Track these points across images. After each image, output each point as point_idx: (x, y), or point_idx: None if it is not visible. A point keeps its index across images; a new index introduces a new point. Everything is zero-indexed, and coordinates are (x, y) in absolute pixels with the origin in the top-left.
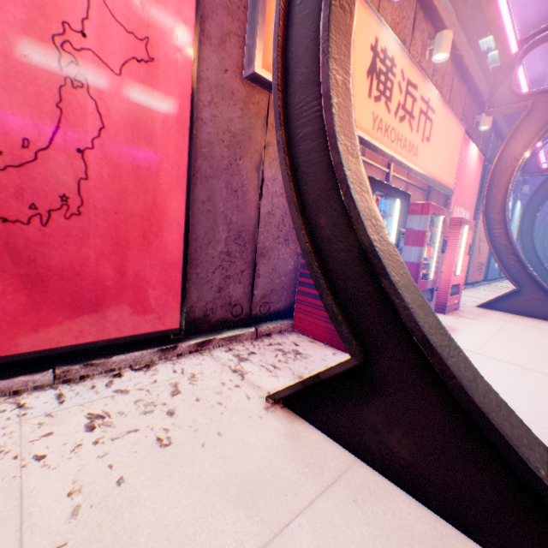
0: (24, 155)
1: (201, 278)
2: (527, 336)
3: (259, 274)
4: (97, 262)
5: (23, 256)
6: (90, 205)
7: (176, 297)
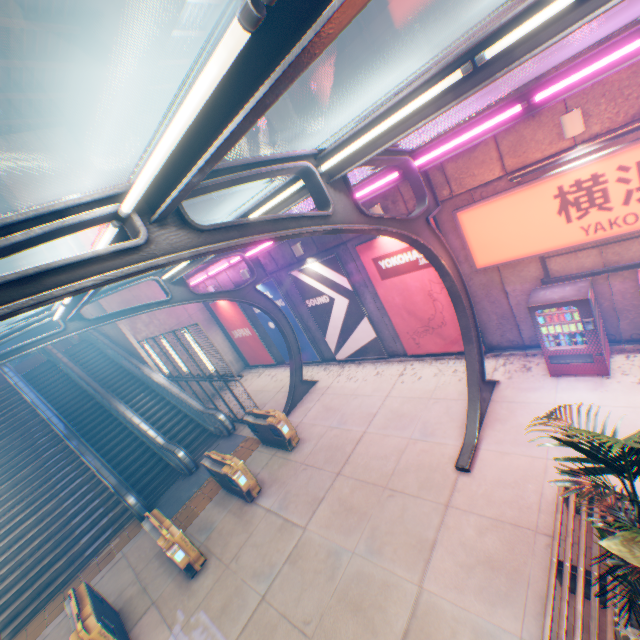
0: (432, 317)
1: (490, 333)
2: None
3: (520, 329)
4: (453, 334)
5: (439, 334)
6: (446, 322)
7: None
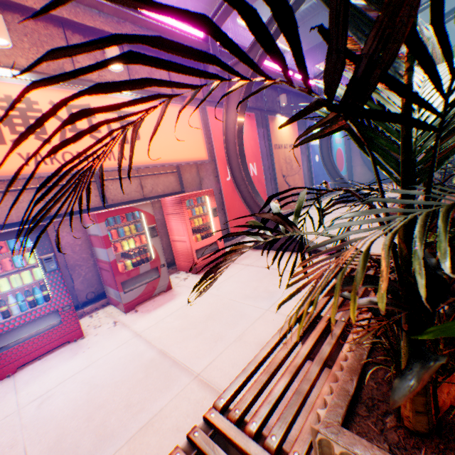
0: None
1: None
2: (230, 287)
3: None
4: None
5: None
6: None
7: None
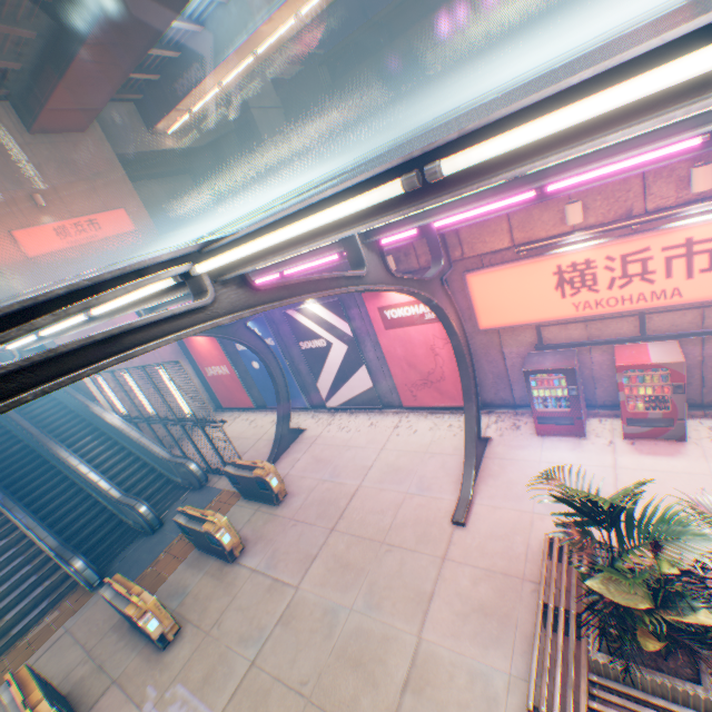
0: (432, 371)
1: (485, 390)
2: None
3: (513, 389)
4: (450, 389)
5: (437, 388)
6: (445, 377)
7: None
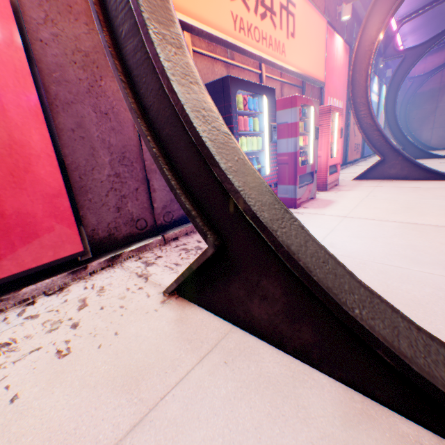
0: None
1: (96, 203)
2: (388, 196)
3: (154, 189)
4: None
5: None
6: None
7: (71, 225)
